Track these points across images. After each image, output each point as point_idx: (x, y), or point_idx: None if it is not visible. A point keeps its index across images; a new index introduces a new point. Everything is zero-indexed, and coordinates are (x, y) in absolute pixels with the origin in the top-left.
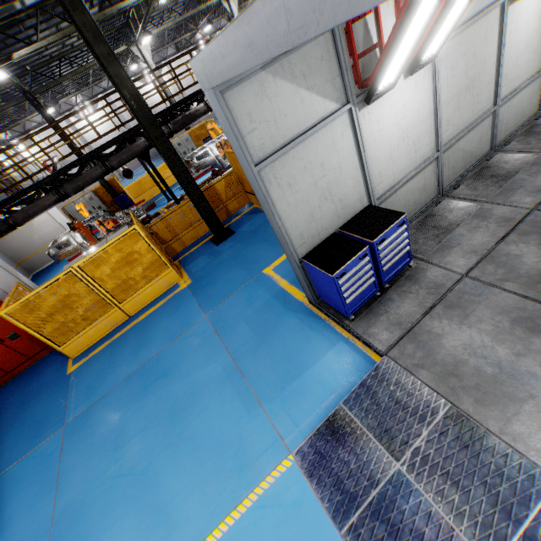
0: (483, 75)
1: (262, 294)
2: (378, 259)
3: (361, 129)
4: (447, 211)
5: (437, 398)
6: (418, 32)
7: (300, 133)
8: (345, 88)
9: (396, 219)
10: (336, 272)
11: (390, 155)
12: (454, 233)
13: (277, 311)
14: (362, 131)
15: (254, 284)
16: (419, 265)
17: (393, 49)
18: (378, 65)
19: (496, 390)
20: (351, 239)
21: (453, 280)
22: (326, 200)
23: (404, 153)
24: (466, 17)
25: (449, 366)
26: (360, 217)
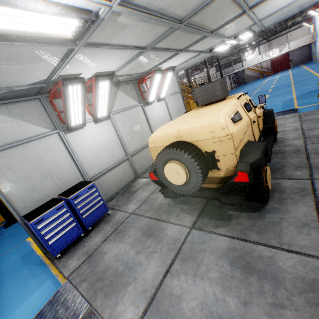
0: (142, 127)
1: (14, 257)
2: (76, 210)
3: (68, 142)
4: (137, 184)
5: (83, 303)
6: (79, 103)
7: (19, 140)
8: (53, 123)
9: (87, 185)
10: (34, 220)
11: (95, 156)
12: (136, 193)
13: (17, 268)
14: (69, 143)
15: (13, 251)
16: (114, 212)
17: (66, 107)
18: (65, 114)
19: (119, 282)
20: (58, 199)
21: (126, 217)
22: (47, 178)
23: (105, 155)
24: (124, 106)
25: (101, 273)
26: (72, 187)
